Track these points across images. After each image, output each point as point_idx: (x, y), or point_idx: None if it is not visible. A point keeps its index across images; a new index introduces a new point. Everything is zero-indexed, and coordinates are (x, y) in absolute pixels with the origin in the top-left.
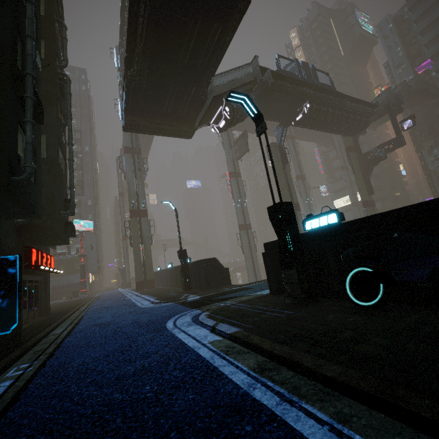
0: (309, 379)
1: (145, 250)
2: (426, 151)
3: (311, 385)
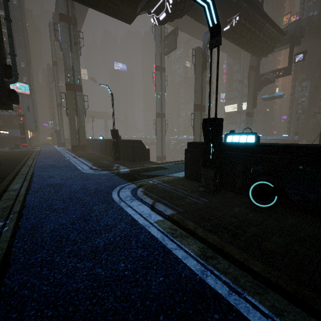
0: (241, 270)
1: (79, 121)
2: (299, 82)
3: (244, 276)
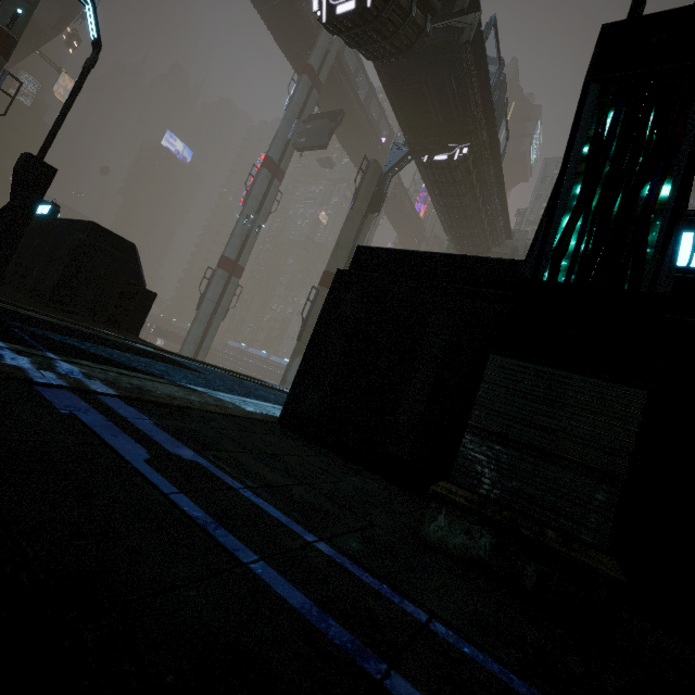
0: None
1: None
2: None
3: None
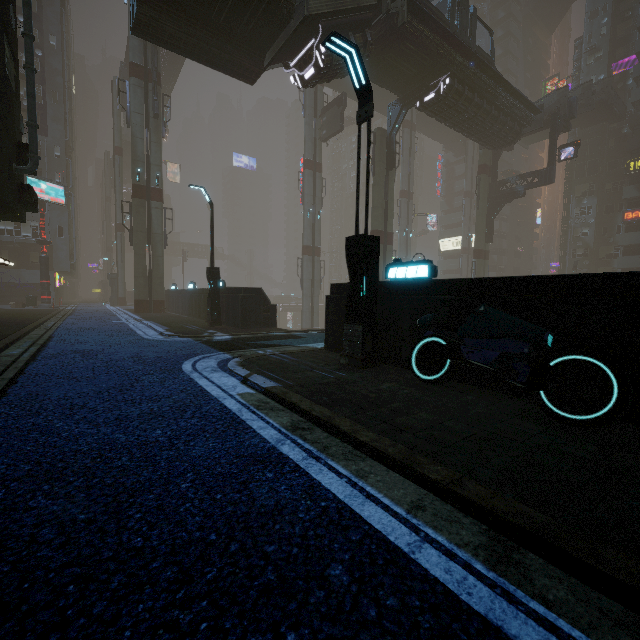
0: (342, 442)
1: (153, 255)
2: (576, 199)
3: (342, 446)
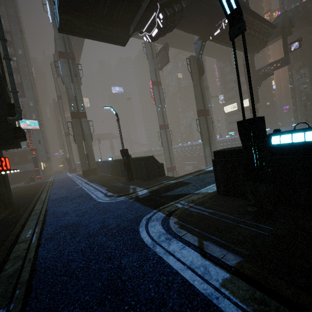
0: None
1: (87, 146)
2: (296, 71)
3: None
